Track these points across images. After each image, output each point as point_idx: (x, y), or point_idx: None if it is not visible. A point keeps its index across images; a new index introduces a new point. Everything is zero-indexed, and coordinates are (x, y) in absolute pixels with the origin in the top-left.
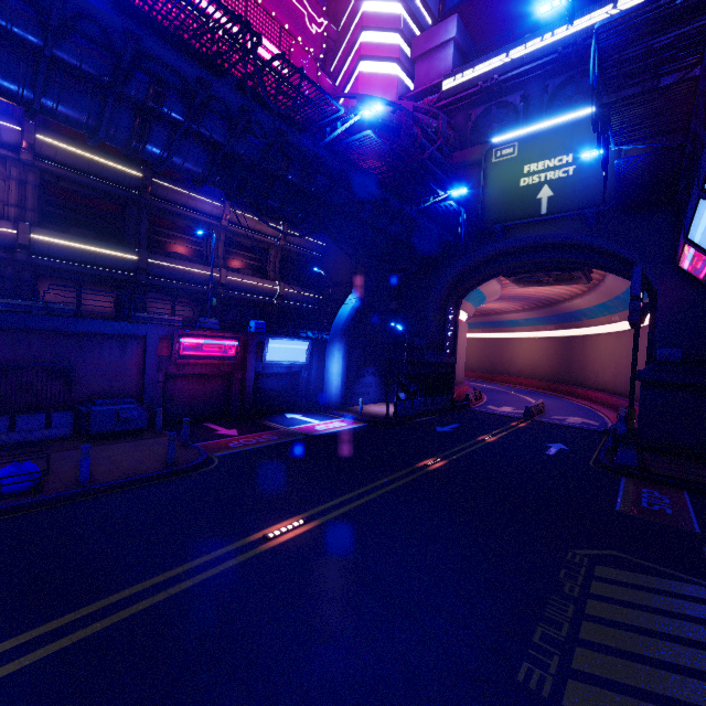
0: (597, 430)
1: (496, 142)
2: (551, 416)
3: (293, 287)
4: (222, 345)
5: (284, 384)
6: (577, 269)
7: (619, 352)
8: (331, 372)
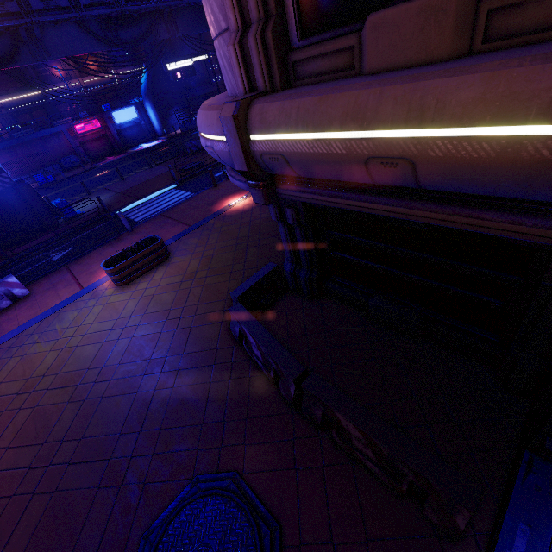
0: None
1: None
2: None
3: (123, 69)
4: (92, 124)
5: (136, 131)
6: None
7: None
8: (151, 118)
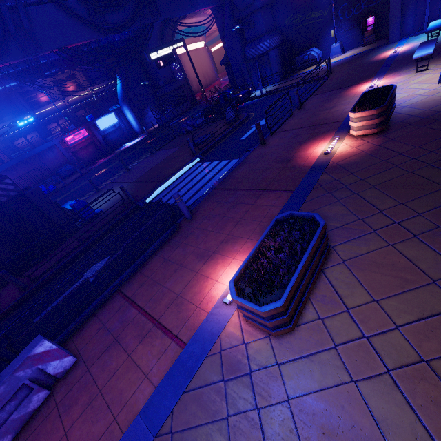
0: None
1: None
2: None
3: (98, 85)
4: (81, 134)
5: (117, 134)
6: None
7: None
8: (130, 120)
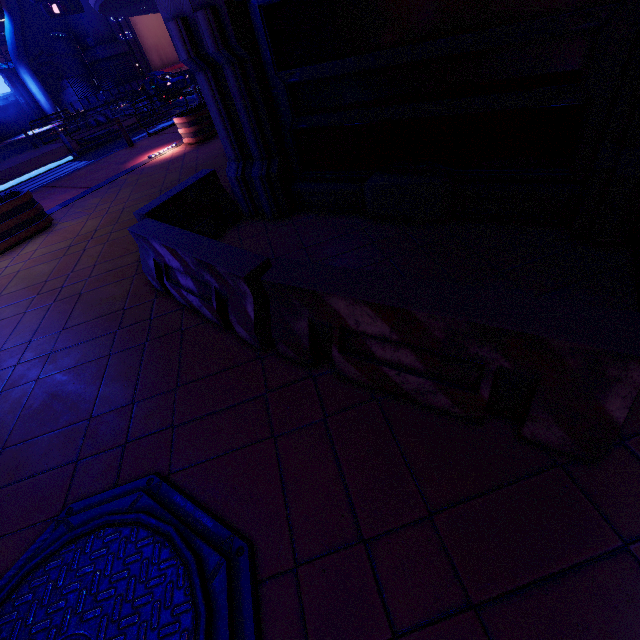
0: None
1: None
2: None
3: None
4: None
5: (13, 114)
6: None
7: None
8: (34, 93)
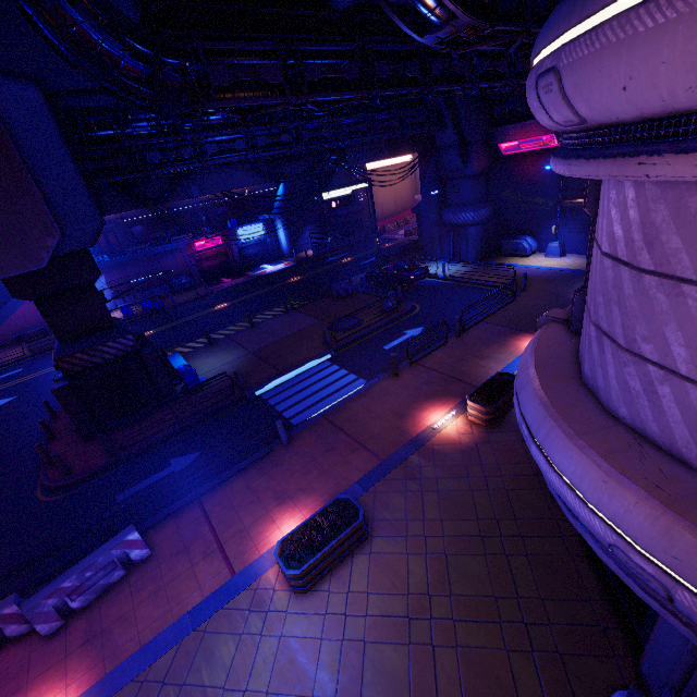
0: None
1: None
2: None
3: None
4: (214, 241)
5: (259, 249)
6: None
7: None
8: (280, 237)
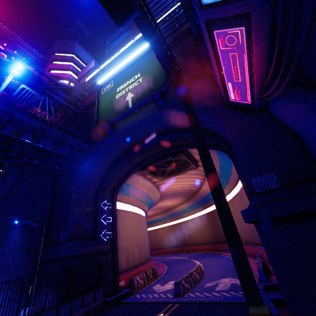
0: (244, 301)
1: (102, 84)
2: (204, 284)
3: None
4: None
5: None
6: (179, 152)
7: (238, 212)
8: None
